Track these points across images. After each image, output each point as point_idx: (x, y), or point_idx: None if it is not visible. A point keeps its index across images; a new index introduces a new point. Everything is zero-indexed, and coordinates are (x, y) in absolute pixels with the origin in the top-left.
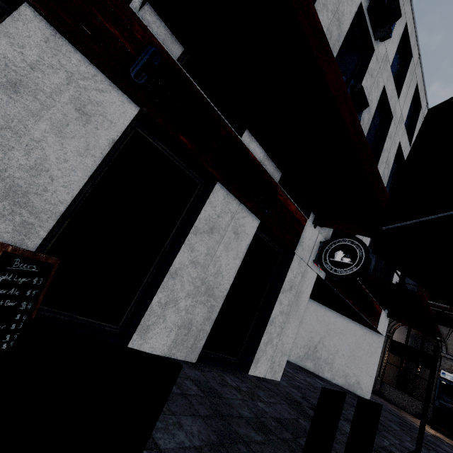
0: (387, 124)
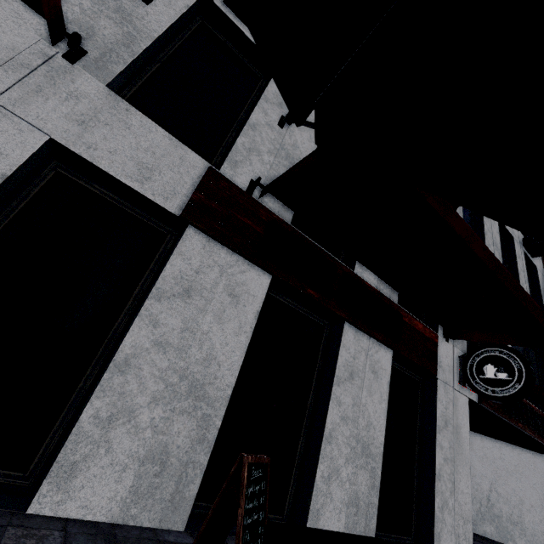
0: None
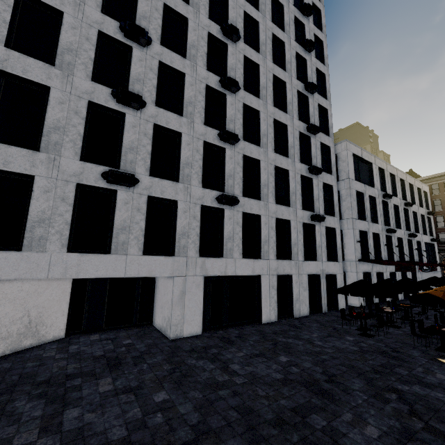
0: (416, 215)
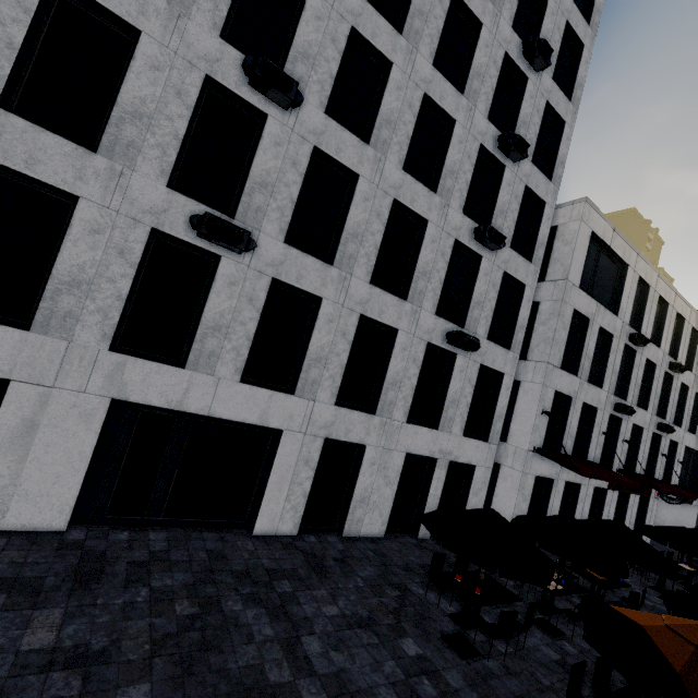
0: (685, 392)
